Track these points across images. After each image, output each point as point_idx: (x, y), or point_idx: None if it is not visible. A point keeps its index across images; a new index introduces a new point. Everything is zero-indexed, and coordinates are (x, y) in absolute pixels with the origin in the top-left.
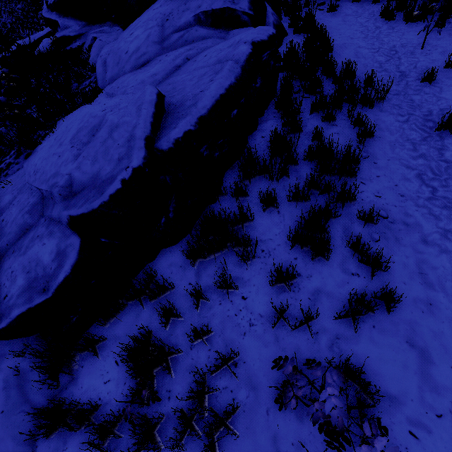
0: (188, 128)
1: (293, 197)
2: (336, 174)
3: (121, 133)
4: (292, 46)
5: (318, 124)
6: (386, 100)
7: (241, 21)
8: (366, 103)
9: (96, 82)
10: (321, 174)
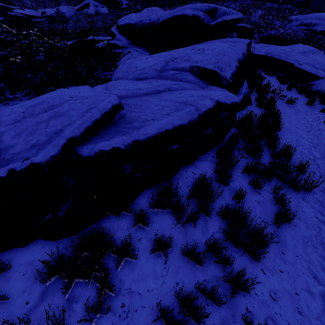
0: (119, 146)
1: (187, 253)
2: (240, 246)
3: (58, 122)
4: (250, 114)
5: (244, 185)
6: (311, 192)
7: (221, 83)
8: (293, 186)
9: (112, 75)
10: (226, 239)
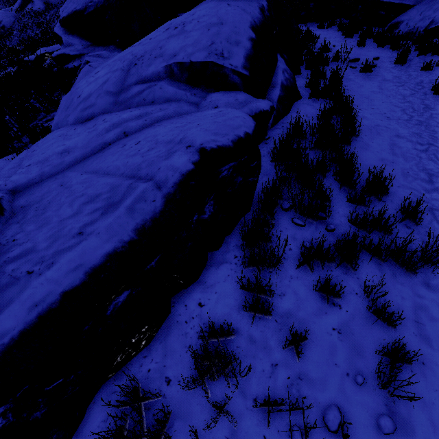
0: None
1: None
2: None
3: None
4: (297, 124)
5: (306, 296)
6: None
7: (229, 82)
8: (401, 262)
9: None
10: None
